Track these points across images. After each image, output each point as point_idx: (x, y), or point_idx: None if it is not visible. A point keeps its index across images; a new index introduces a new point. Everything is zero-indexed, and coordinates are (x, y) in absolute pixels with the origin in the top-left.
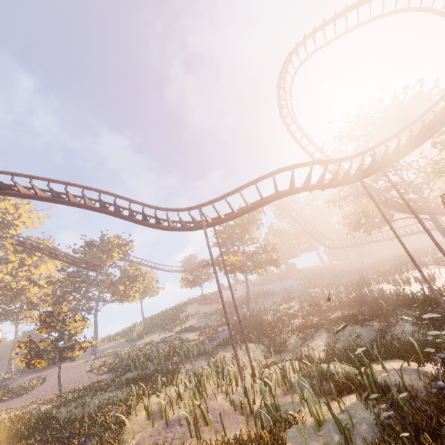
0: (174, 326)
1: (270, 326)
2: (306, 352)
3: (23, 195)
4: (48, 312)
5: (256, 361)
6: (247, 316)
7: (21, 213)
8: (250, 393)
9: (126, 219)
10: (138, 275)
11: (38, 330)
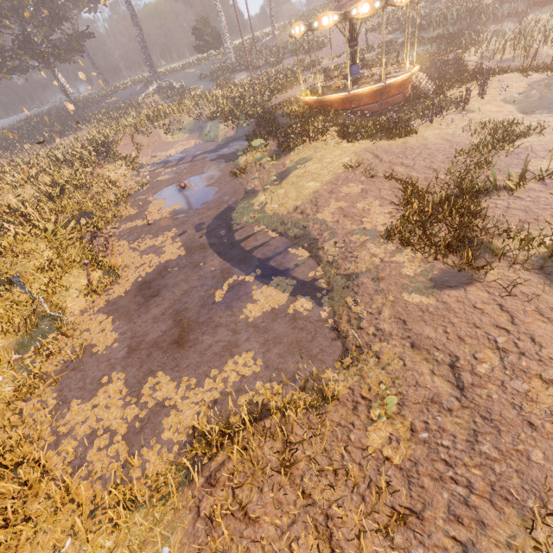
0: None
1: None
2: None
3: None
4: None
5: None
6: None
7: None
8: None
9: None
10: None
11: None
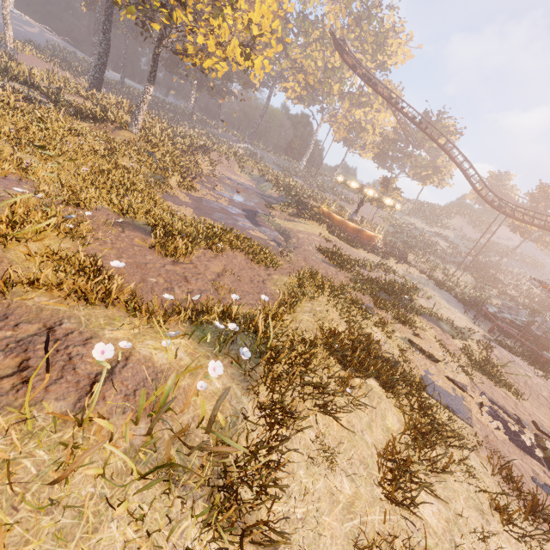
0: (434, 226)
1: (493, 280)
2: (490, 300)
3: (430, 137)
4: (387, 178)
5: (464, 283)
6: (489, 264)
7: (397, 51)
8: (449, 282)
9: (466, 178)
10: (441, 172)
11: (381, 188)
